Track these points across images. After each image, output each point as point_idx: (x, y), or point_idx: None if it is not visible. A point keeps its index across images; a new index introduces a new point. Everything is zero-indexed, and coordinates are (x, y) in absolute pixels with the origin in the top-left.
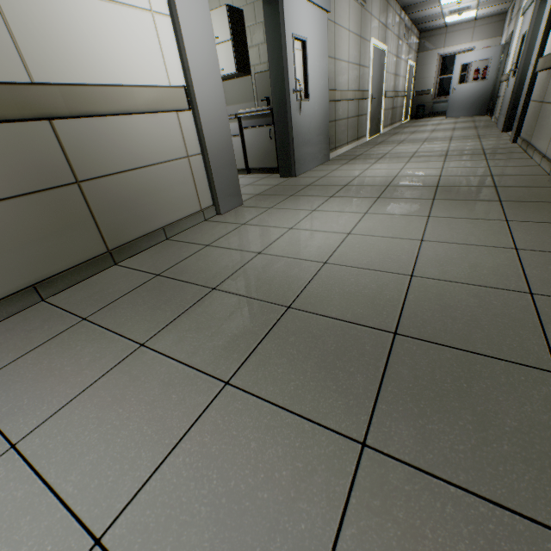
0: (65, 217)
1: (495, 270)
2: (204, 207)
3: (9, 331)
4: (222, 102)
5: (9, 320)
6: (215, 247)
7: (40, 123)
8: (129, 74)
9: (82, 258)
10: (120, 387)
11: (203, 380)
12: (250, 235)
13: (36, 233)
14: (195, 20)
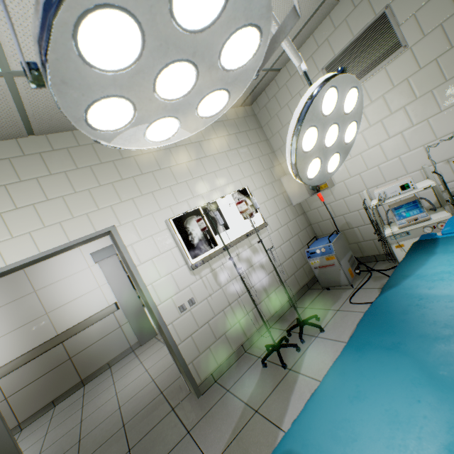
0: (66, 372)
1: (137, 408)
2: (133, 344)
3: (38, 421)
4: (136, 297)
5: (43, 416)
6: (112, 376)
7: (59, 344)
8: (91, 312)
9: (71, 386)
10: (29, 451)
11: (39, 451)
12: (128, 367)
13: (55, 381)
14: (117, 278)
